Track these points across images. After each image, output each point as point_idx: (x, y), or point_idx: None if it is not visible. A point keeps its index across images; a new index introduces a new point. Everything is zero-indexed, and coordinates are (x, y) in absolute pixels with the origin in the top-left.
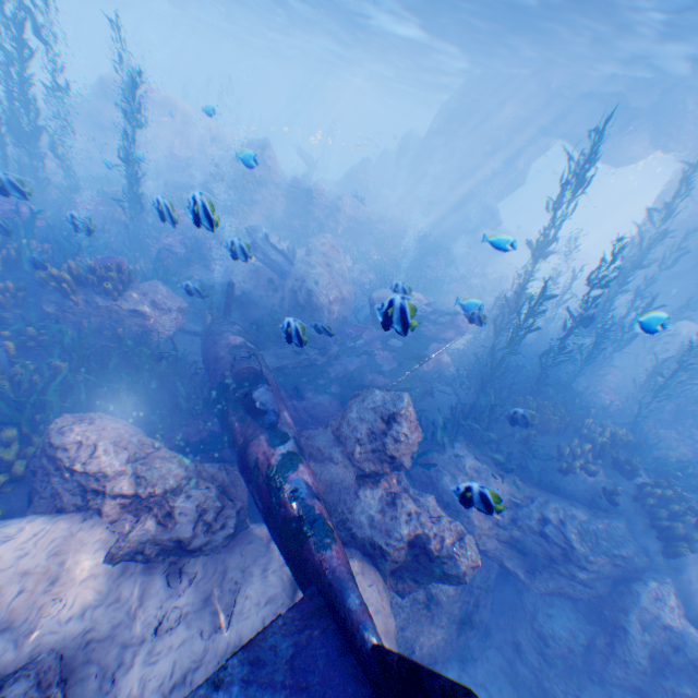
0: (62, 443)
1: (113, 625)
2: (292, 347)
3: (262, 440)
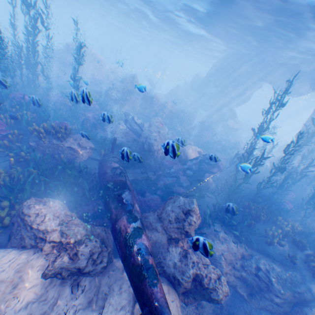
0: (29, 213)
1: (41, 314)
2: (139, 169)
3: (124, 219)
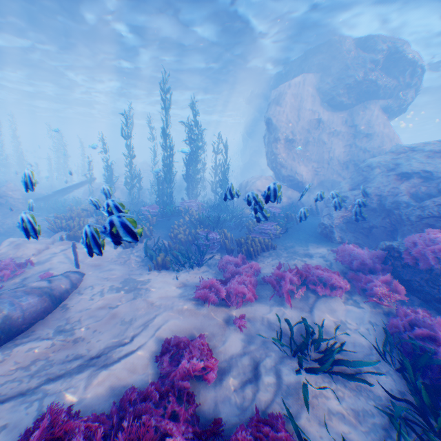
0: None
1: None
2: None
3: None
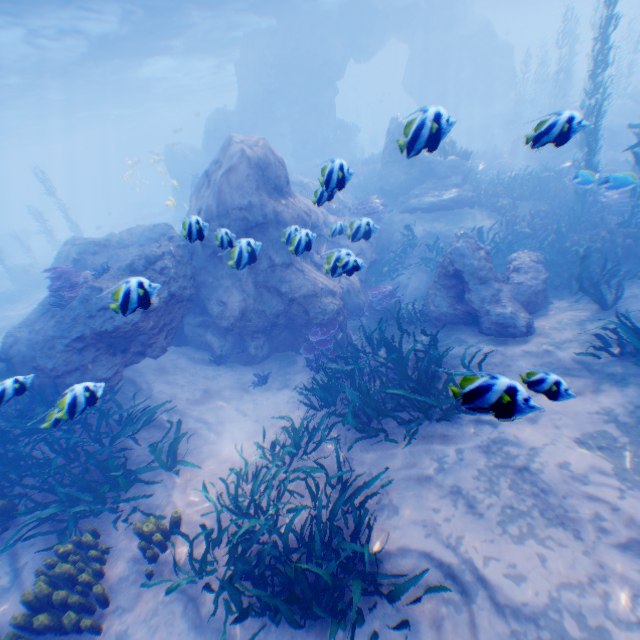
0: None
1: None
2: None
3: None
